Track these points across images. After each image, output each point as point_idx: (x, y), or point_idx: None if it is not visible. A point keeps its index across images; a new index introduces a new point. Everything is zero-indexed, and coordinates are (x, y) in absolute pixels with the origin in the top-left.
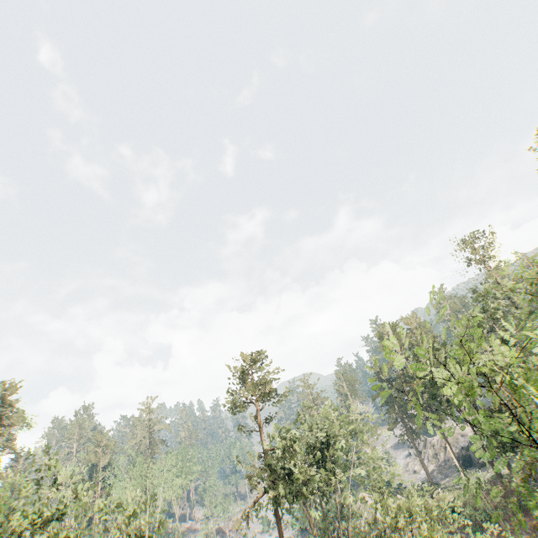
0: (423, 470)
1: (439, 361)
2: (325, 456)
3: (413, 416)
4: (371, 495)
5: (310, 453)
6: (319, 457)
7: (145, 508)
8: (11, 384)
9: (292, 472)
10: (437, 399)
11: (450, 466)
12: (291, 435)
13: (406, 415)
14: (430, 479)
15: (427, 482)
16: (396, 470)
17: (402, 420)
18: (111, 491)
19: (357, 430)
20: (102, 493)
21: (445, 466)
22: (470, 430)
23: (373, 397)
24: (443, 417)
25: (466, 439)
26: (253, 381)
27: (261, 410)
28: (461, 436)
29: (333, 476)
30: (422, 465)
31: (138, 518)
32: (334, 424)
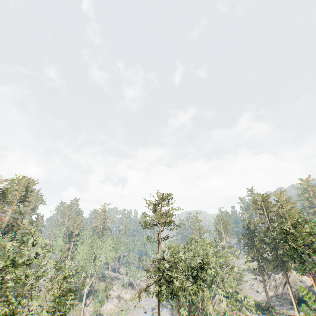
0: (264, 292)
1: (304, 233)
2: (198, 274)
3: (266, 259)
4: (224, 298)
5: (188, 269)
6: (193, 274)
7: (90, 263)
8: (32, 180)
9: (173, 280)
10: (293, 259)
11: (286, 298)
12: (176, 255)
13: (261, 257)
14: (269, 303)
15: (266, 303)
16: (245, 287)
17: (257, 259)
18: (77, 248)
19: (225, 263)
20: (73, 247)
21: (282, 297)
22: (307, 280)
23: (240, 239)
24: (290, 267)
25: (302, 284)
26: (159, 212)
27: (161, 231)
28: (299, 281)
29: (201, 288)
30: (265, 292)
31: (86, 267)
32: (209, 252)
